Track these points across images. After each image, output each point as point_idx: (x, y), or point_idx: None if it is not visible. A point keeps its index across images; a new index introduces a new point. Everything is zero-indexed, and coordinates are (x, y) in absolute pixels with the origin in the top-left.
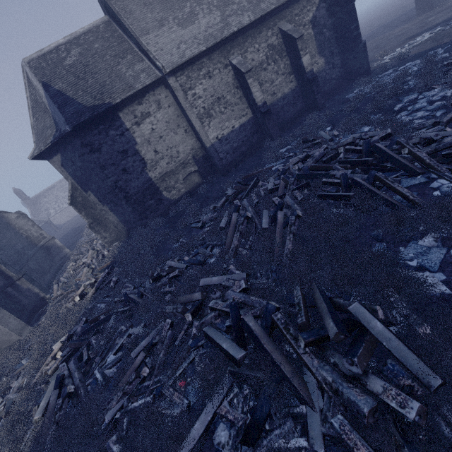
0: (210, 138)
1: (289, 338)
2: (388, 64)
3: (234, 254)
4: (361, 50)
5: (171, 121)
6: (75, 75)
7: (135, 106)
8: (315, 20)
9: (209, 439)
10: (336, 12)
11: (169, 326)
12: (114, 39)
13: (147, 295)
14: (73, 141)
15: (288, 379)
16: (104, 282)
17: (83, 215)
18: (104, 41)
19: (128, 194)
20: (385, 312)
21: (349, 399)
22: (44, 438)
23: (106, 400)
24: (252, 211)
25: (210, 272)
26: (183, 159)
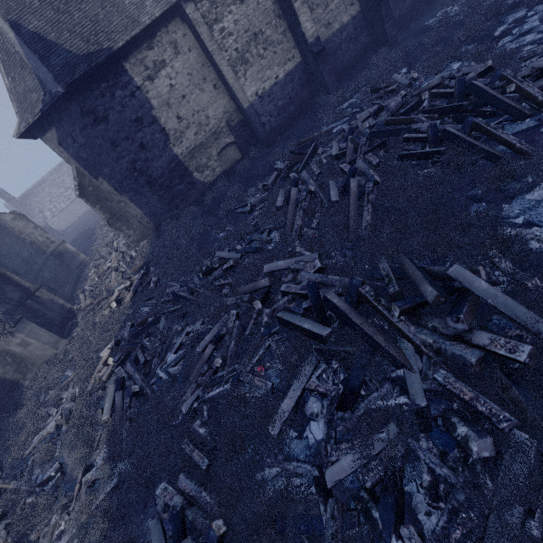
0: (248, 95)
1: (381, 309)
2: None
3: (298, 236)
4: None
5: (195, 72)
6: (54, 8)
7: (144, 51)
8: None
9: (300, 412)
10: None
11: (235, 317)
12: None
13: (200, 291)
14: (69, 108)
15: (382, 348)
16: (141, 285)
17: (98, 209)
18: None
19: (150, 178)
20: (488, 273)
21: (454, 354)
22: (119, 434)
23: (178, 394)
24: (314, 184)
25: (273, 258)
26: (215, 128)
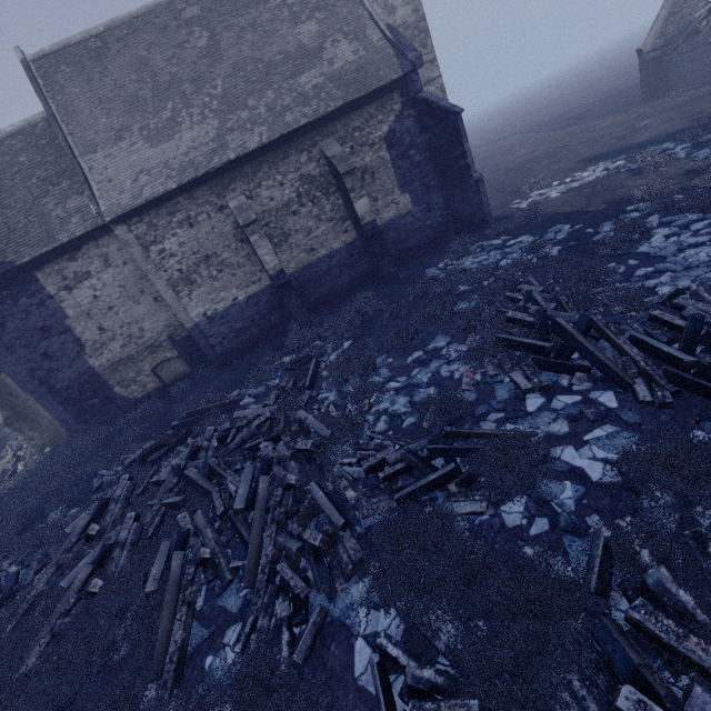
0: (193, 315)
1: None
2: (518, 217)
3: (26, 610)
4: (473, 189)
5: (130, 284)
6: None
7: (64, 262)
8: (393, 136)
9: None
10: (431, 126)
11: None
12: (51, 150)
13: None
14: None
15: None
16: None
17: None
18: (37, 151)
19: (53, 389)
20: None
21: None
22: None
23: None
24: (116, 515)
25: None
26: (152, 341)
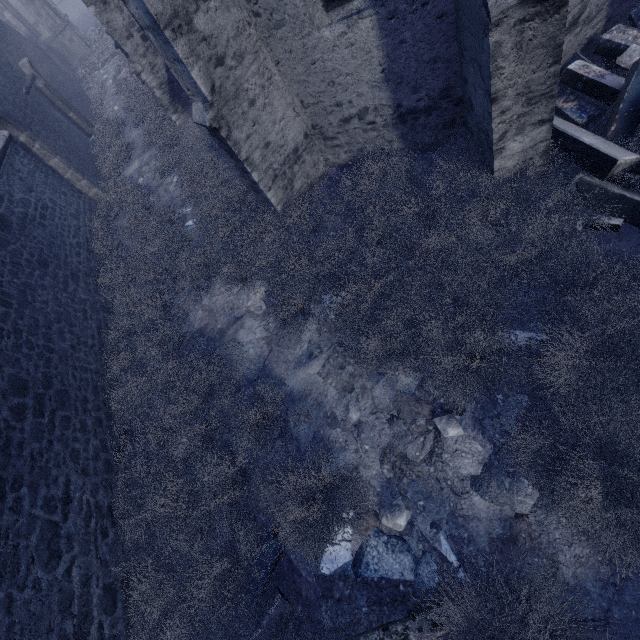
0: None
1: None
2: None
3: None
4: None
5: None
6: None
7: None
8: None
9: None
10: None
11: None
12: None
13: None
14: None
15: None
16: None
17: None
18: None
19: None
20: None
21: None
22: None
23: None
24: None
25: None
26: None
